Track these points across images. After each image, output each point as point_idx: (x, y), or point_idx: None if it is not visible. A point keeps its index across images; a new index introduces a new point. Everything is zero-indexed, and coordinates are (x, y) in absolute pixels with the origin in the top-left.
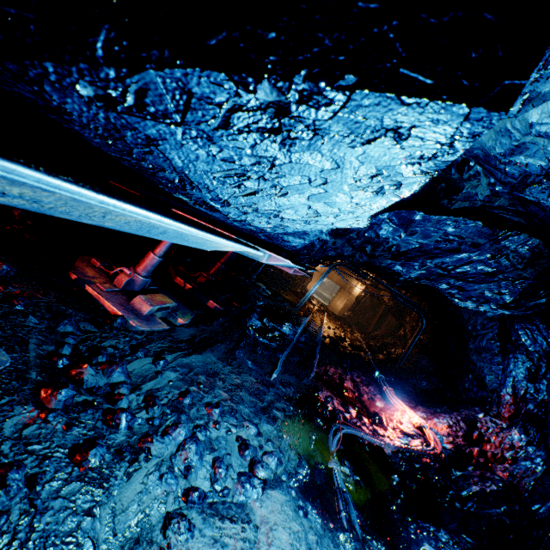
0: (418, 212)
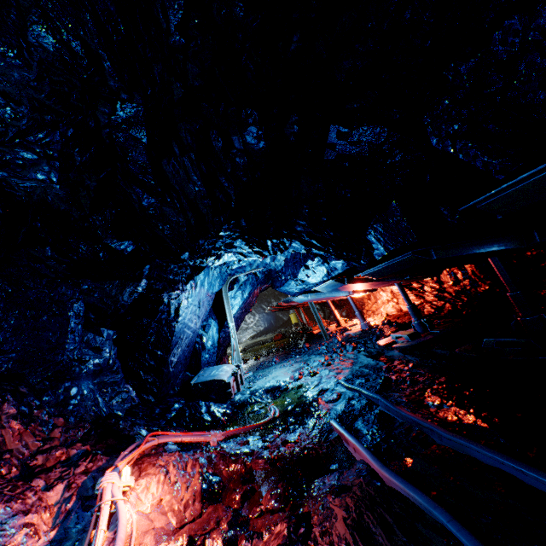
0: None
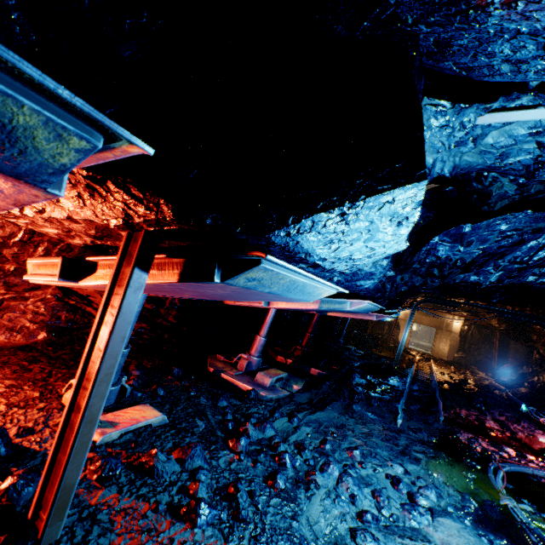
0: (464, 225)
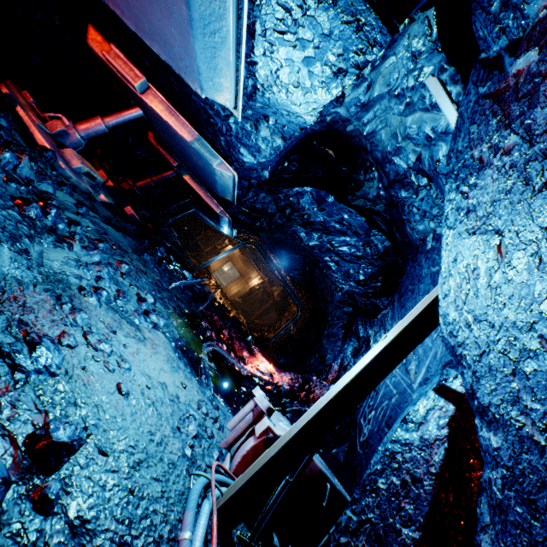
0: (331, 196)
